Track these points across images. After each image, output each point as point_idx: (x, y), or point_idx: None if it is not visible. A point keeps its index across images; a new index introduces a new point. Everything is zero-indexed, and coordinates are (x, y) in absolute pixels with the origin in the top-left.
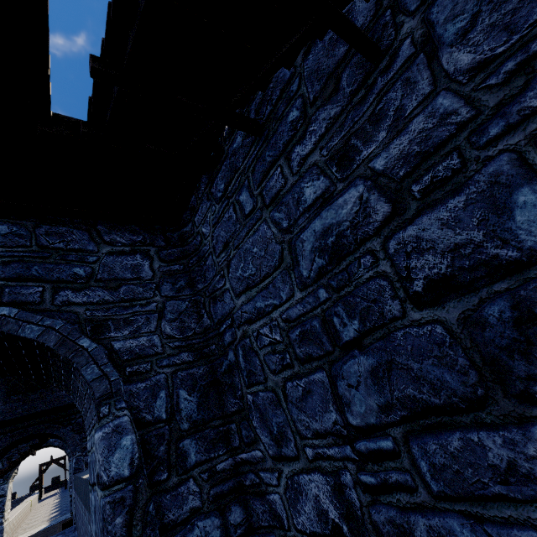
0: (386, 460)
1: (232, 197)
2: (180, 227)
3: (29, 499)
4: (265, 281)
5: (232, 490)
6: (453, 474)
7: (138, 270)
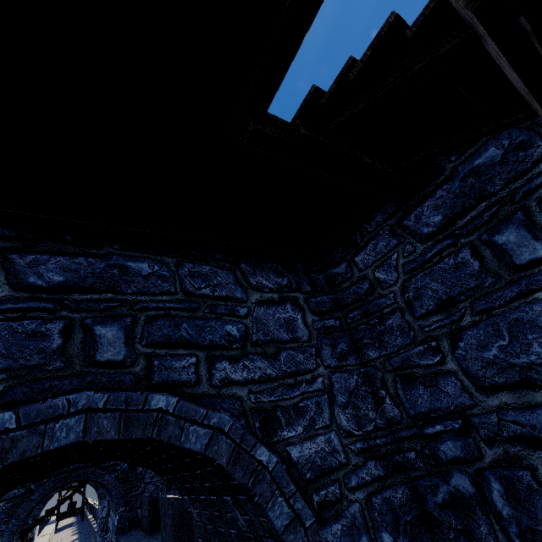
0: None
1: (470, 236)
2: (326, 267)
3: (48, 531)
4: None
5: None
6: None
7: (293, 327)
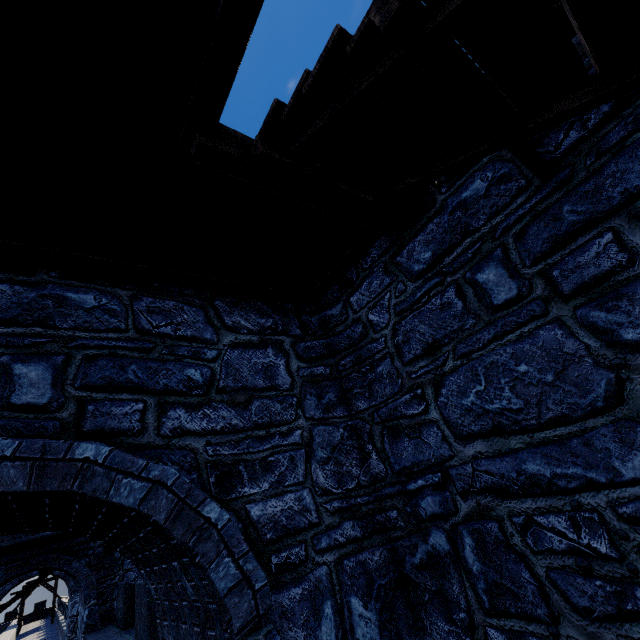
0: None
1: (455, 274)
2: (321, 308)
3: (5, 638)
4: (556, 429)
5: None
6: None
7: (272, 374)
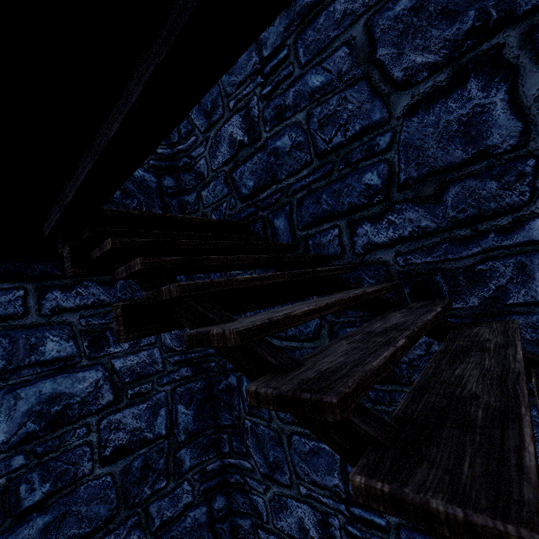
0: (281, 66)
1: None
2: None
3: None
4: None
5: (168, 168)
6: (315, 44)
7: None
